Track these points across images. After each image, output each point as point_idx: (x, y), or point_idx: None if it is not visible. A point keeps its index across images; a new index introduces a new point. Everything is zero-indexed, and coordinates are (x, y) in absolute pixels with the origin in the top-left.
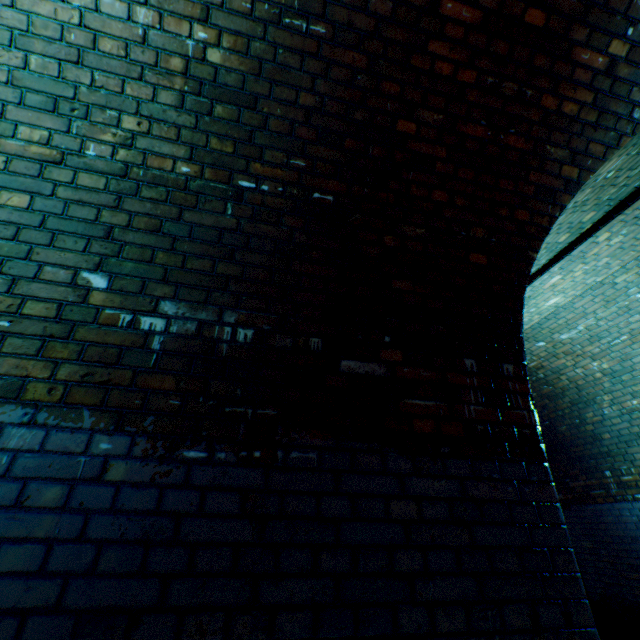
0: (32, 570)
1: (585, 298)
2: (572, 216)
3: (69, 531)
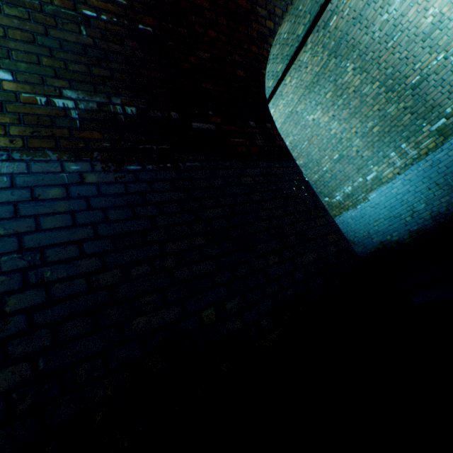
0: (69, 225)
1: (286, 124)
2: (273, 67)
3: (80, 207)
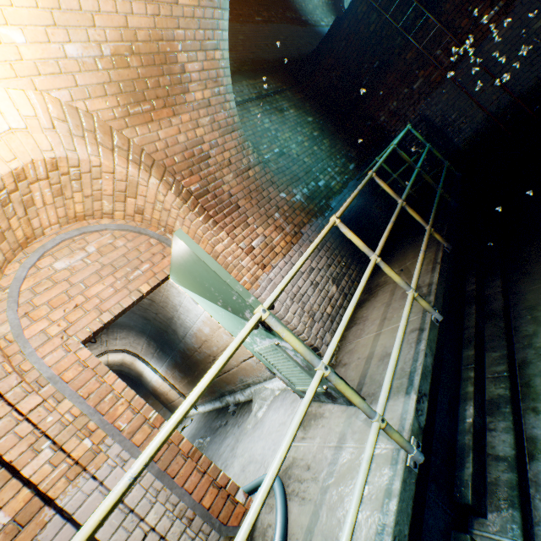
0: None
1: None
2: None
3: None
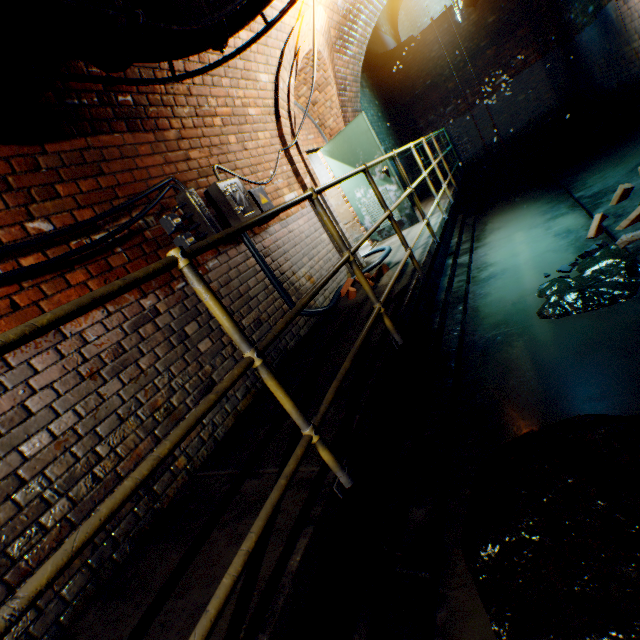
0: None
1: None
2: None
3: None
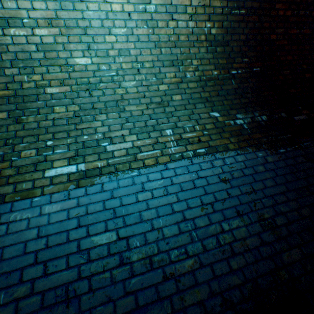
0: (274, 184)
1: None
2: None
3: (273, 174)
